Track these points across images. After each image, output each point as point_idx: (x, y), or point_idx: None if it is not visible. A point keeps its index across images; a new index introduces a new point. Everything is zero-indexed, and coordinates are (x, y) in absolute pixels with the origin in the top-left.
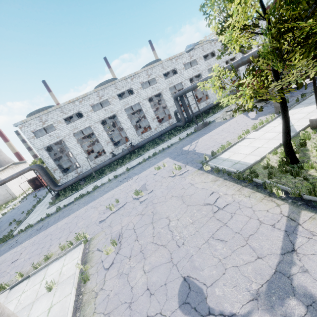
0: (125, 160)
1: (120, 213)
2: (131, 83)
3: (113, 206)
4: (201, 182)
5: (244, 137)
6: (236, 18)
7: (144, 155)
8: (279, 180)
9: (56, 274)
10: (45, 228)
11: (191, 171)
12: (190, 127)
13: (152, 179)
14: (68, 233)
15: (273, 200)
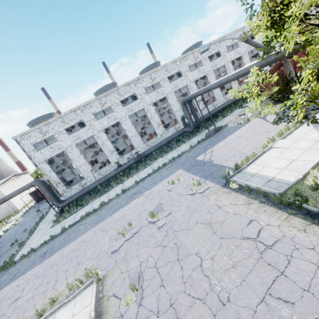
0: (132, 171)
1: (135, 242)
2: (134, 89)
3: (126, 231)
4: (230, 204)
5: (270, 147)
6: (299, 4)
7: (153, 165)
8: None
9: None
10: (50, 255)
11: (214, 188)
12: (200, 132)
13: (167, 196)
14: (75, 265)
15: None
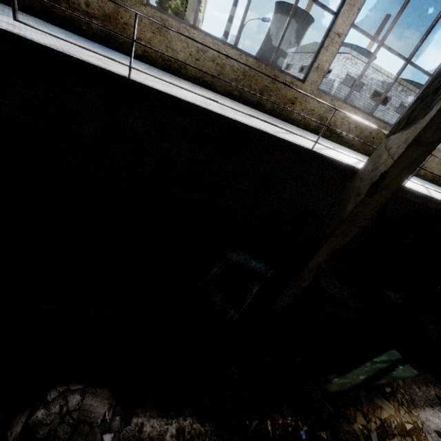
0: None
1: None
2: None
3: None
4: None
5: None
6: None
7: None
8: None
9: None
10: None
11: None
12: None
13: None
14: None
15: None
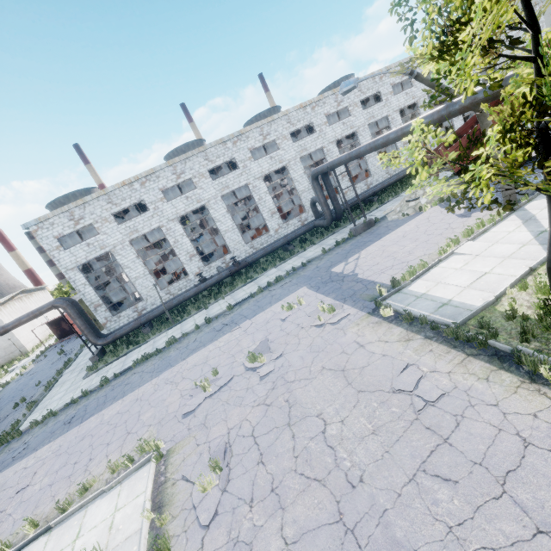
0: (223, 289)
1: (222, 399)
2: (232, 151)
3: (208, 382)
4: (378, 341)
5: (451, 252)
6: (477, 25)
7: (259, 280)
8: (545, 345)
9: (102, 527)
10: (80, 421)
11: (356, 317)
12: (341, 228)
13: (279, 328)
14: (123, 435)
15: (543, 391)
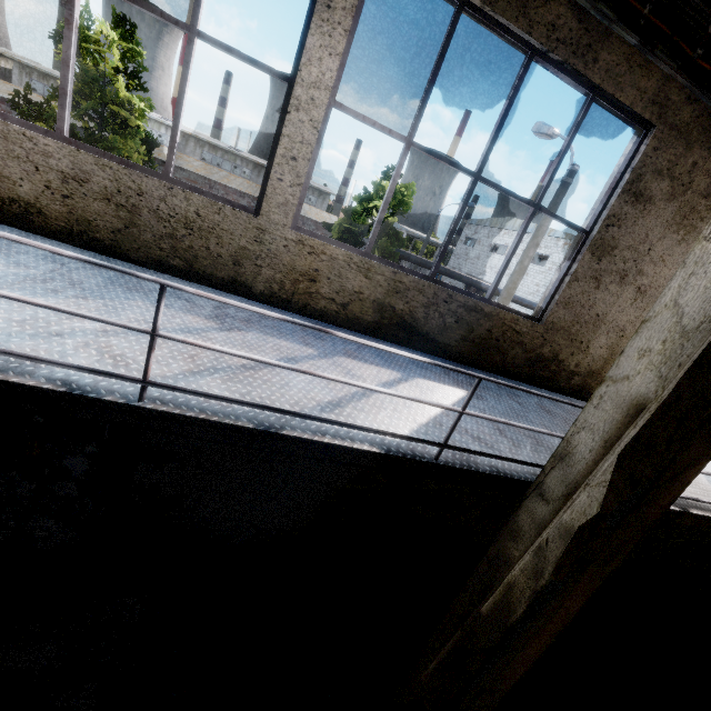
0: None
1: None
2: None
3: None
4: None
5: None
6: None
7: None
8: None
9: None
10: None
11: None
12: None
13: None
14: None
15: None
